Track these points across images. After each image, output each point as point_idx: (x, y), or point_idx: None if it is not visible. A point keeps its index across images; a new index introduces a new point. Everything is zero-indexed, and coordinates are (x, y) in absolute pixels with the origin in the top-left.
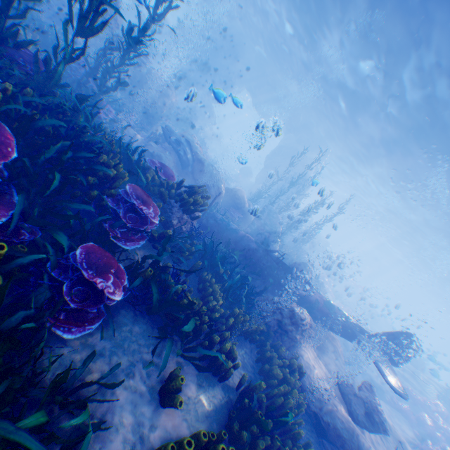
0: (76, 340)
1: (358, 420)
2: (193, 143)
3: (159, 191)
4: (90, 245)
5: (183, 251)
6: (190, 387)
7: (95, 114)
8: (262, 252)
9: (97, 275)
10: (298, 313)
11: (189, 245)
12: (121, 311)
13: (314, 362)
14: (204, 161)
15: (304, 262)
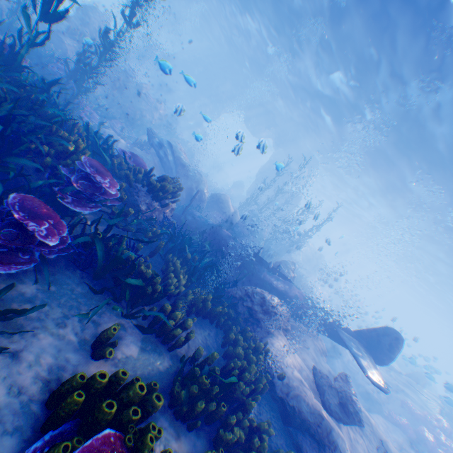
0: (3, 283)
1: (332, 411)
2: (177, 150)
3: (127, 175)
4: (30, 196)
5: (146, 231)
6: (131, 349)
7: (68, 105)
8: (239, 247)
9: (30, 219)
10: (269, 300)
11: (155, 228)
12: (65, 271)
13: (287, 352)
14: (187, 165)
15: (286, 261)
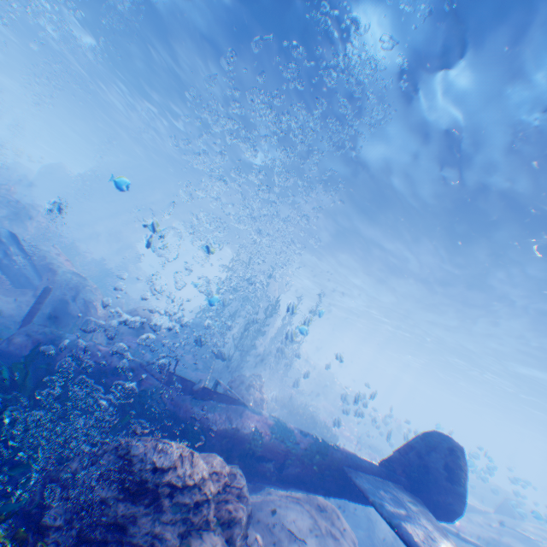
0: None
1: None
2: (51, 255)
3: None
4: None
5: None
6: None
7: None
8: (130, 366)
9: None
10: (147, 458)
11: None
12: None
13: None
14: (58, 268)
15: (244, 375)
